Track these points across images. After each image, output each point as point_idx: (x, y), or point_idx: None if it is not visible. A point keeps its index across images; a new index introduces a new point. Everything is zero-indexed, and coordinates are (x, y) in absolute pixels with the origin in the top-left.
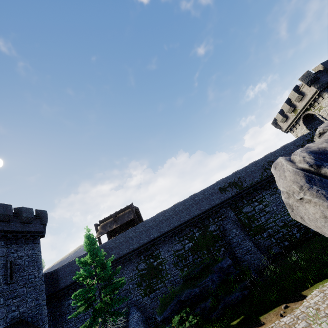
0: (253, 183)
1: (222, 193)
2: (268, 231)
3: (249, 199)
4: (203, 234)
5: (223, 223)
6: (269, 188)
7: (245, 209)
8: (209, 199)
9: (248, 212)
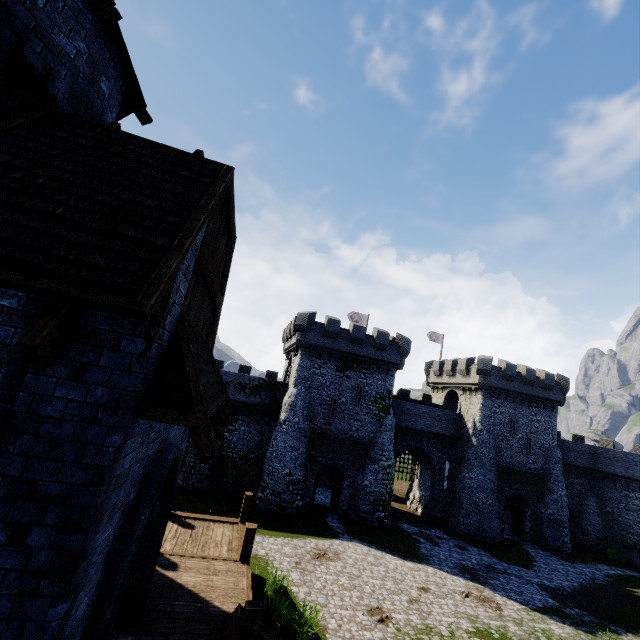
0: None
1: None
2: None
3: None
4: None
5: None
6: None
7: None
8: None
9: None
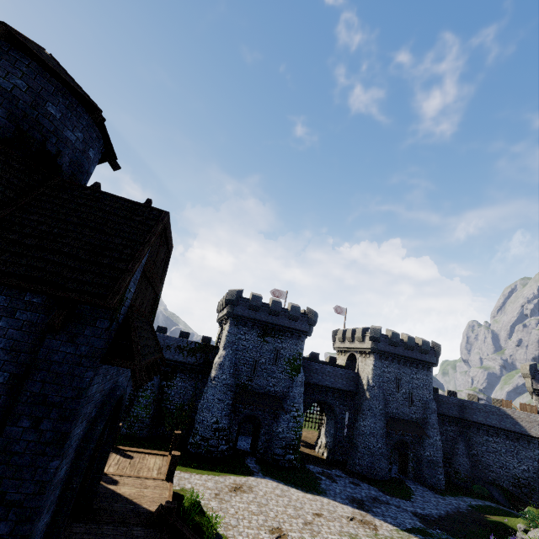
0: None
1: None
2: None
3: None
4: None
5: None
6: None
7: None
8: None
9: None
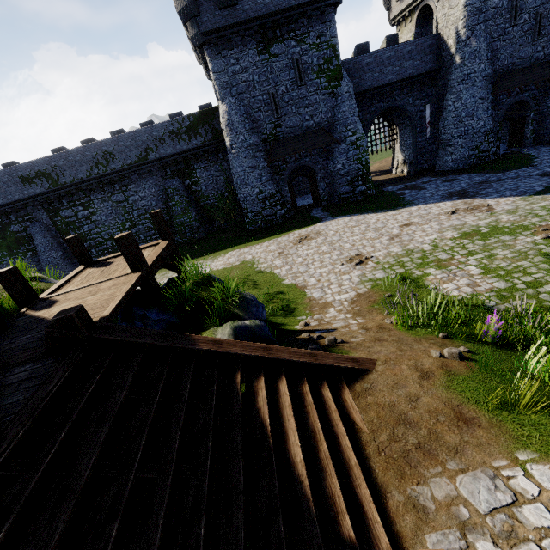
0: (76, 181)
1: (25, 185)
2: (90, 242)
3: (72, 200)
4: (2, 234)
5: (29, 225)
6: (102, 192)
7: (64, 213)
8: (4, 191)
9: (68, 217)
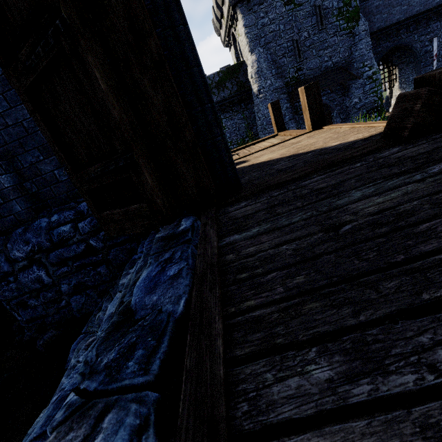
0: None
1: None
2: None
3: None
4: None
5: None
6: None
7: None
8: None
9: None
